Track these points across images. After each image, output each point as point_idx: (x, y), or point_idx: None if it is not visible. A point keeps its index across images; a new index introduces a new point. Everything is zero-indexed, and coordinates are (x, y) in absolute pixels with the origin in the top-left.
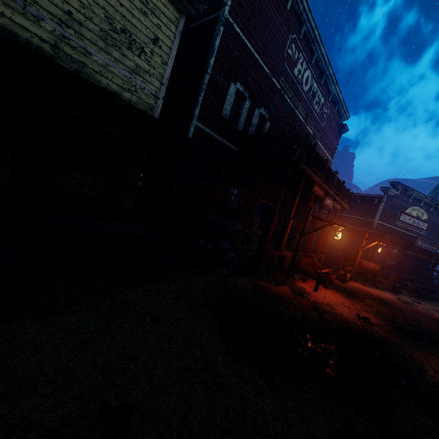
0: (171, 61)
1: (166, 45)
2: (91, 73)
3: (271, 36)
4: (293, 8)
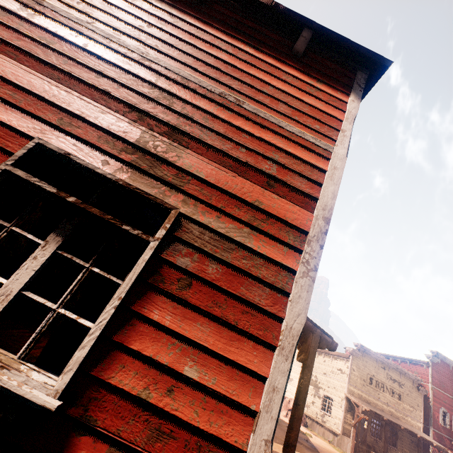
0: (422, 409)
1: (420, 405)
2: (408, 421)
3: (448, 382)
4: (452, 367)
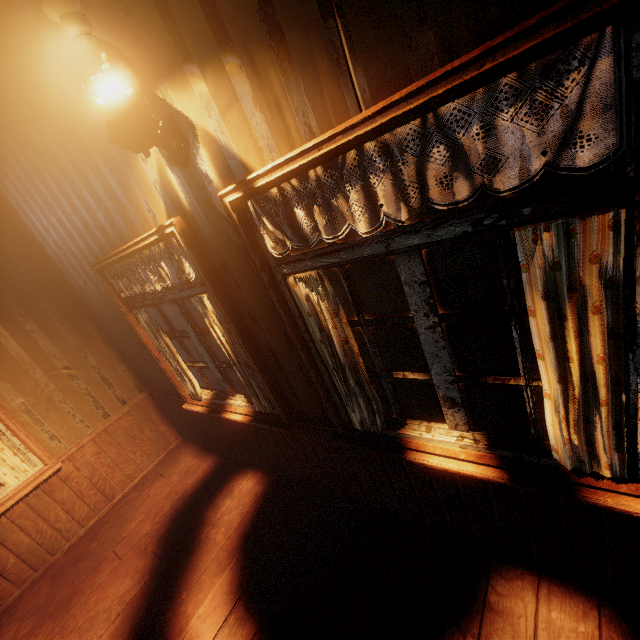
0: None
1: None
2: None
3: None
4: None
